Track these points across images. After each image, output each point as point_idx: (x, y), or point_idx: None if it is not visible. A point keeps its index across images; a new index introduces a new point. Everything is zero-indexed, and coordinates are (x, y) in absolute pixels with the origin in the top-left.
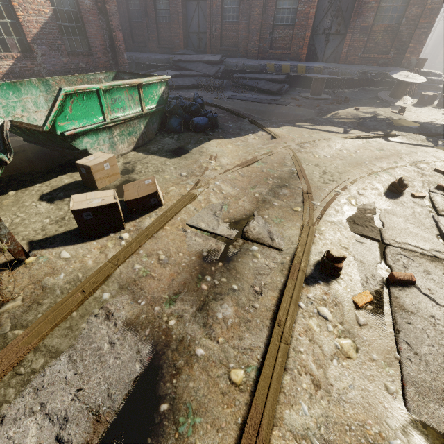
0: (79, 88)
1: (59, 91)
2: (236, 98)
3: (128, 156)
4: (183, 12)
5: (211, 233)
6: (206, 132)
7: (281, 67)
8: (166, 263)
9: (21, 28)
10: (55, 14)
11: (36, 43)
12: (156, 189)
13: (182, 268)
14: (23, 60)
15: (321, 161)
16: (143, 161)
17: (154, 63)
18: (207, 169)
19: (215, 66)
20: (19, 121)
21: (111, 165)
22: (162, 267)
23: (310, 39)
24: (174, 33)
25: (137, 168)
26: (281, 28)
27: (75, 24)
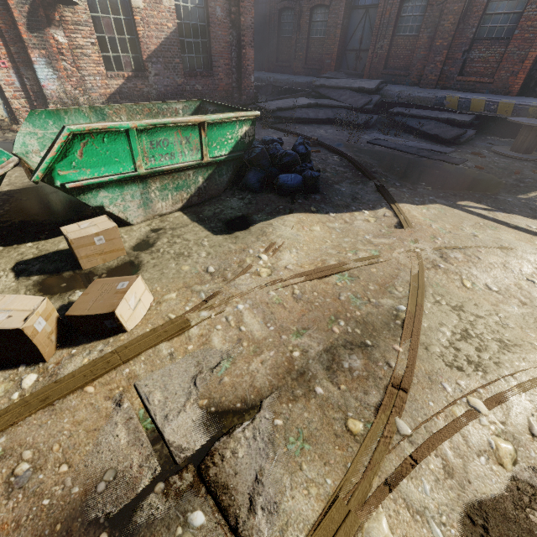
0: (95, 126)
1: (61, 130)
2: (379, 144)
3: (167, 218)
4: (344, 23)
5: (155, 426)
6: (295, 196)
7: (469, 103)
8: (20, 485)
9: (139, 44)
10: (179, 28)
11: (151, 61)
12: (114, 308)
13: (34, 513)
14: (134, 80)
15: (473, 299)
16: (176, 231)
17: (293, 87)
18: (246, 271)
19: (366, 96)
20: (23, 162)
21: (108, 238)
22: (6, 494)
23: (535, 61)
24: (326, 51)
25: (158, 243)
26: (485, 44)
27: (201, 40)
